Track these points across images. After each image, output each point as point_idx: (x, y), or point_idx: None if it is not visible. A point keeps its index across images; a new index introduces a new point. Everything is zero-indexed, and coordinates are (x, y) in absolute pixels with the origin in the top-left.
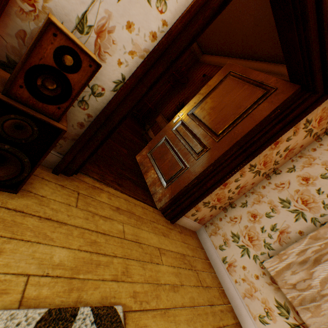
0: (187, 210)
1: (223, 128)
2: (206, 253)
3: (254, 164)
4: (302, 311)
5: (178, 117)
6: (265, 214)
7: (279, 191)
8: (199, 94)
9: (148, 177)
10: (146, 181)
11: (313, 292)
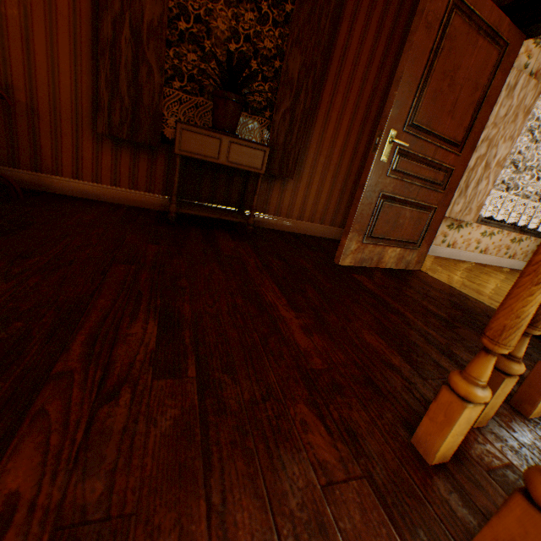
0: None
1: (464, 133)
2: None
3: None
4: (464, 219)
5: (390, 144)
6: None
7: None
8: (409, 70)
9: (388, 261)
10: (387, 268)
11: (466, 205)
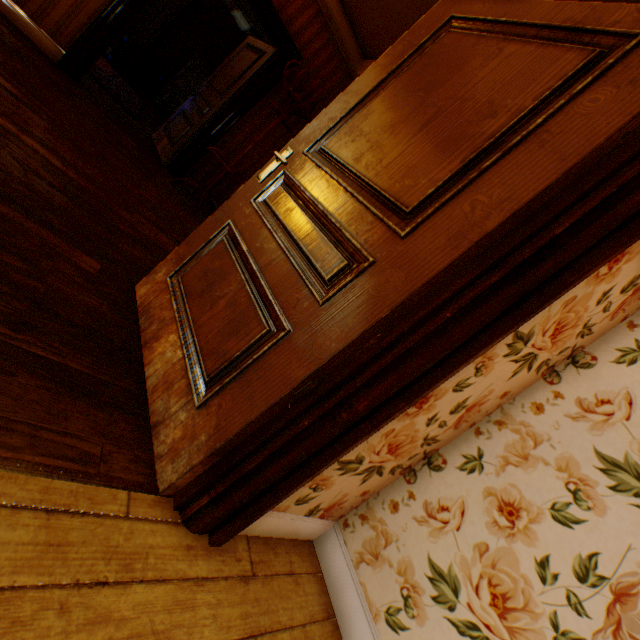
0: (277, 500)
1: (429, 189)
2: (342, 632)
3: (527, 332)
4: None
5: (277, 162)
6: (550, 509)
7: (596, 427)
8: (346, 92)
9: (156, 358)
10: (146, 371)
11: None
